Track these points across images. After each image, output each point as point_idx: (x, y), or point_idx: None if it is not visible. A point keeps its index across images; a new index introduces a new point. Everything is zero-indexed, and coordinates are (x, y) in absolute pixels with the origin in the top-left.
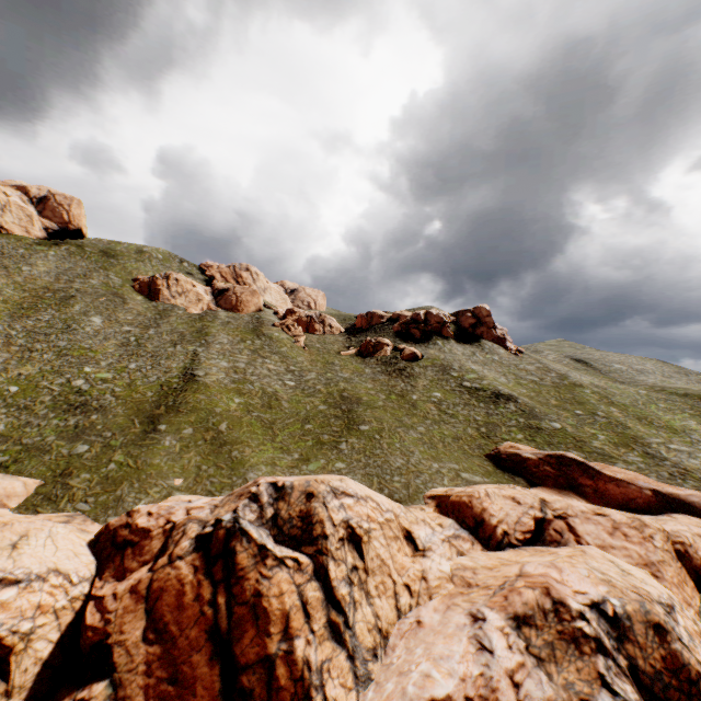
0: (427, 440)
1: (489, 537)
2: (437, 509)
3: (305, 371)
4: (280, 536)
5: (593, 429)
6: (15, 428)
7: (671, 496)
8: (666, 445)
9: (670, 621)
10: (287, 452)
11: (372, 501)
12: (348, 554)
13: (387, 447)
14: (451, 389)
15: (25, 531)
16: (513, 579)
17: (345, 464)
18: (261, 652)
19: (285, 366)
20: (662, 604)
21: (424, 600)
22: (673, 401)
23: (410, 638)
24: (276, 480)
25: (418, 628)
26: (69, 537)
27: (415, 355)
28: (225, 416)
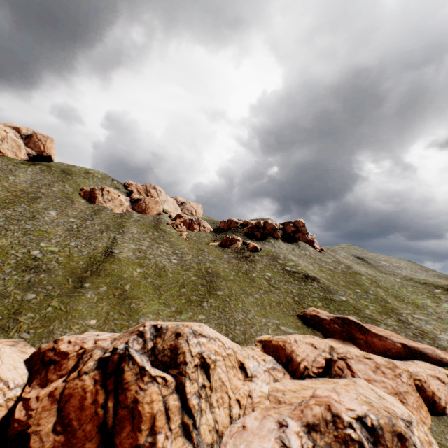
0: (260, 303)
1: (295, 370)
2: (263, 350)
3: (185, 254)
4: (156, 361)
5: (366, 302)
6: None
7: (414, 348)
8: (412, 315)
9: (409, 432)
10: (168, 306)
11: (219, 341)
12: (200, 376)
13: (233, 306)
14: (278, 271)
15: None
16: (308, 399)
17: (205, 316)
18: (133, 443)
19: (172, 250)
20: (403, 420)
21: (249, 411)
22: (417, 287)
23: (237, 437)
24: (157, 323)
25: (243, 430)
26: (12, 355)
27: (256, 248)
28: (129, 280)
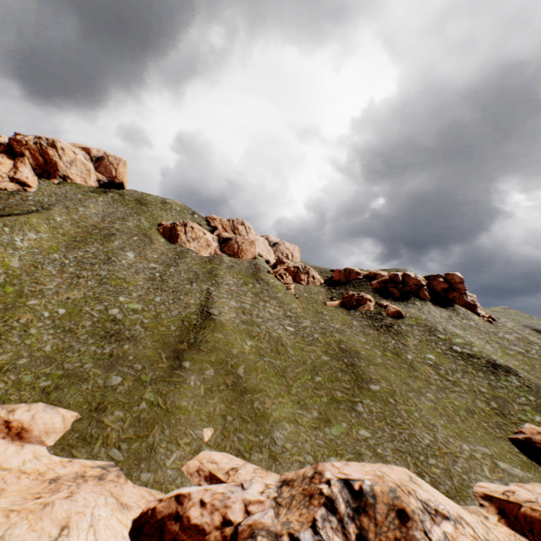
0: (442, 411)
1: None
2: (503, 520)
3: (300, 318)
4: None
5: None
6: (59, 350)
7: None
8: None
9: None
10: (305, 408)
11: (466, 523)
12: None
13: (406, 415)
14: (443, 352)
15: (66, 518)
16: None
17: (369, 433)
18: None
19: (282, 311)
20: None
21: None
22: None
23: None
24: (343, 474)
25: None
26: (111, 523)
27: (400, 313)
28: (241, 359)
